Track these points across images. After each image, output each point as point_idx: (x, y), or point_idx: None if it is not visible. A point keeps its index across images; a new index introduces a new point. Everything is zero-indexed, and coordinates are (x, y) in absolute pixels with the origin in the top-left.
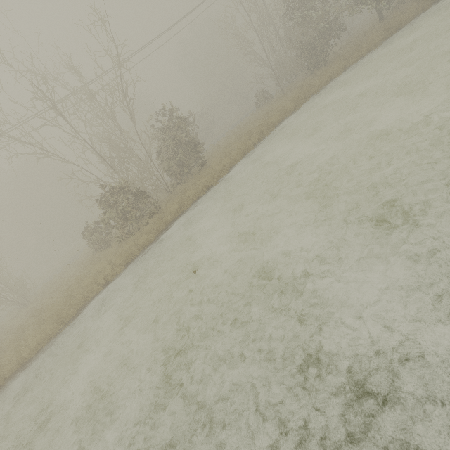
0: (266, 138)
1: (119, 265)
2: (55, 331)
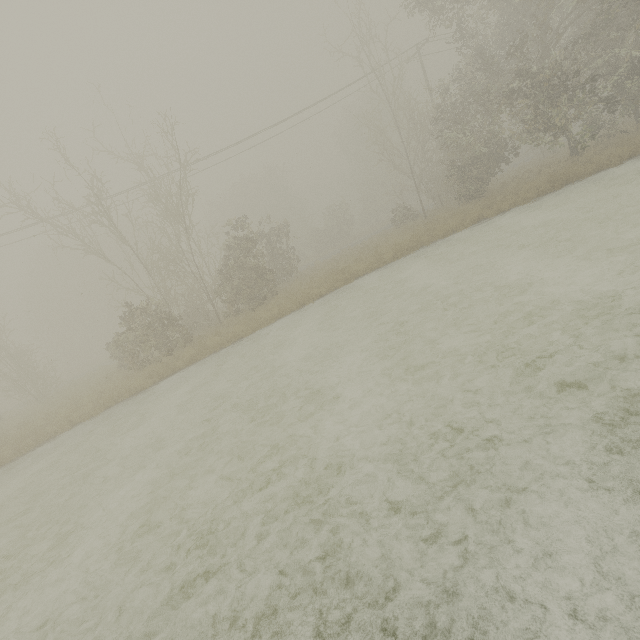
0: (335, 292)
1: (103, 404)
2: (7, 460)
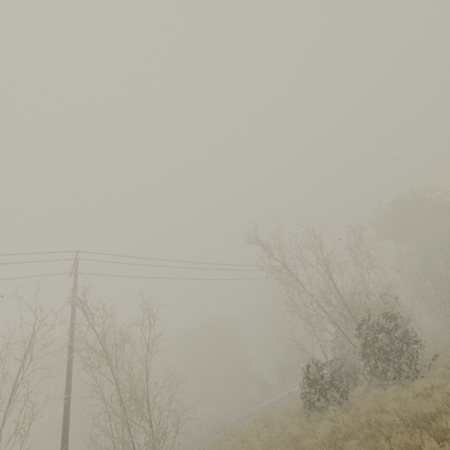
0: None
1: None
2: None
